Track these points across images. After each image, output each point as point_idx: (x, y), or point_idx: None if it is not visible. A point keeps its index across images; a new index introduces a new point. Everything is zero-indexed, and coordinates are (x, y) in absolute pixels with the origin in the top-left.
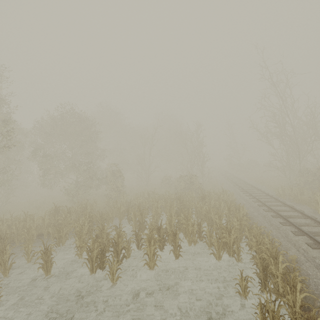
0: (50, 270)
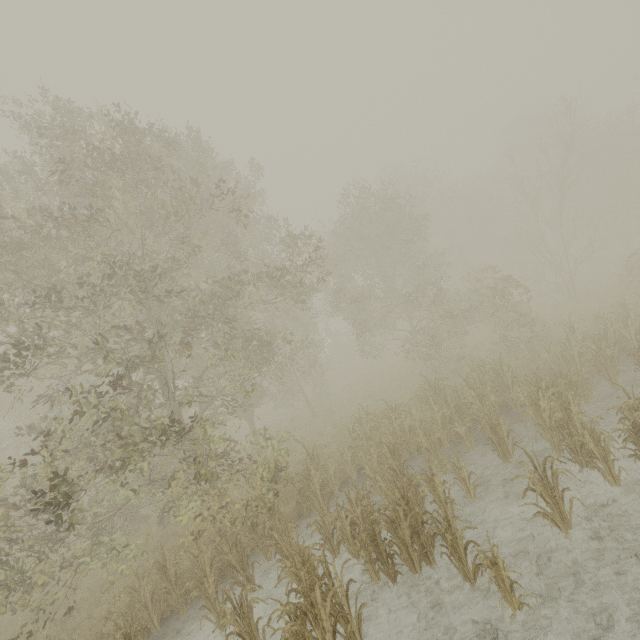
0: (568, 520)
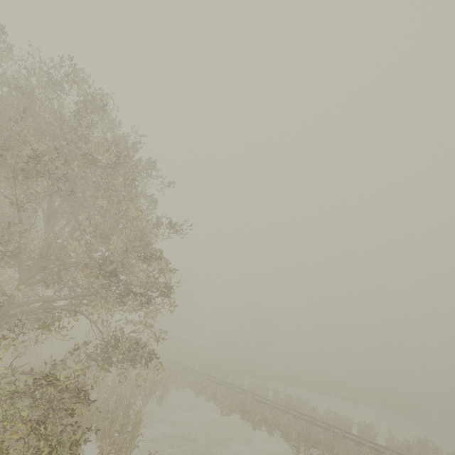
0: None
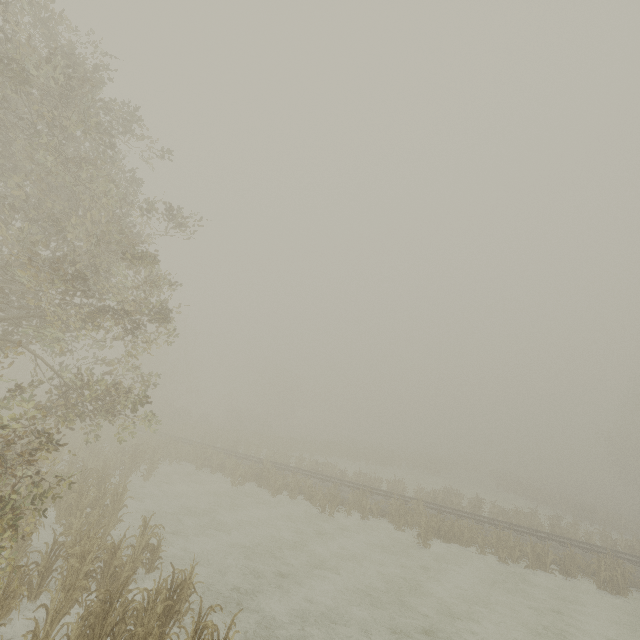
0: None
